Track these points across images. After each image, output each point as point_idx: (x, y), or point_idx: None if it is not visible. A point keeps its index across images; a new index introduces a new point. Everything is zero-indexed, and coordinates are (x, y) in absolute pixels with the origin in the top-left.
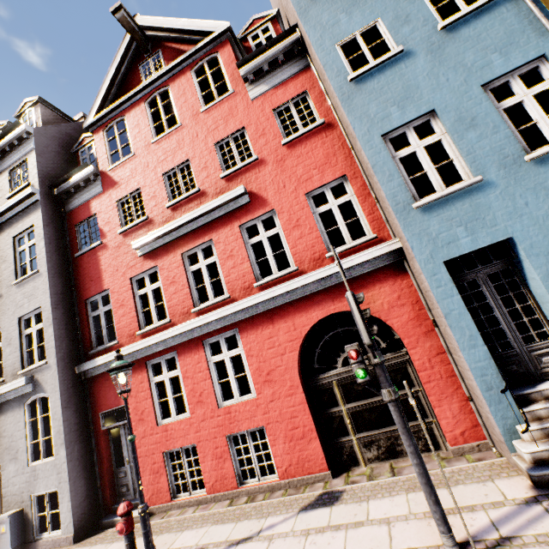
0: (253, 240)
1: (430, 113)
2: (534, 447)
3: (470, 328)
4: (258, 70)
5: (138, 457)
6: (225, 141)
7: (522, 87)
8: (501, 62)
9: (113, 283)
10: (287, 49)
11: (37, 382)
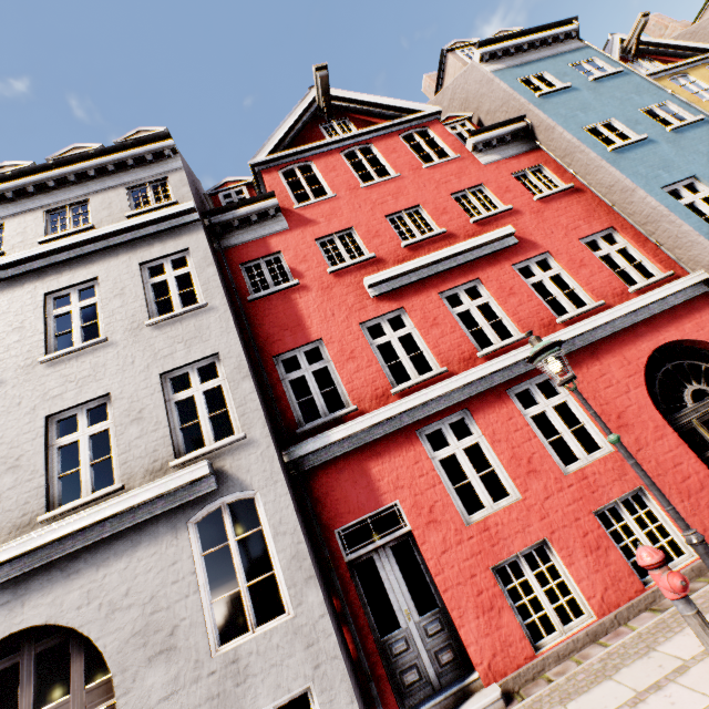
0: (532, 280)
1: (690, 179)
2: None
3: None
4: (487, 143)
5: (442, 591)
6: (460, 194)
7: None
8: None
9: (329, 331)
10: (514, 132)
11: (221, 473)
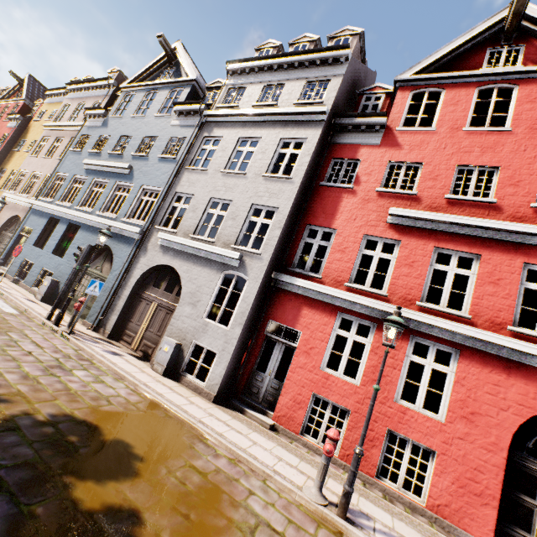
0: (531, 285)
1: None
2: None
3: None
4: None
5: (286, 378)
6: None
7: None
8: None
9: (344, 228)
10: None
11: (243, 262)
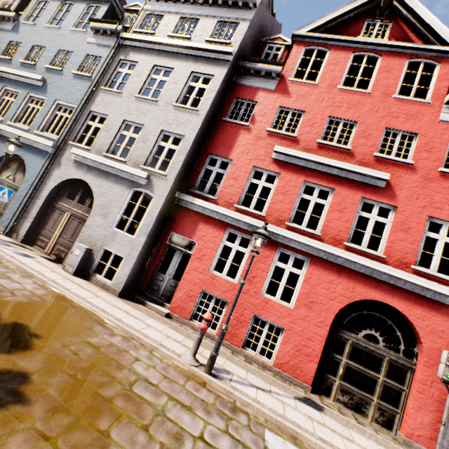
0: (363, 214)
1: None
2: None
3: None
4: None
5: (182, 278)
6: (394, 131)
7: None
8: None
9: (238, 159)
10: None
11: (150, 182)
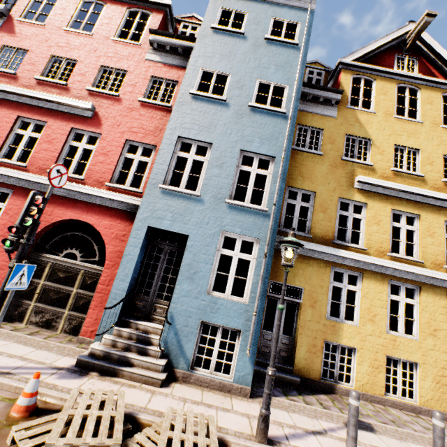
0: (74, 143)
1: (211, 144)
2: (98, 346)
3: (130, 270)
4: (162, 45)
5: None
6: (111, 69)
7: (256, 166)
8: (257, 145)
9: None
10: (186, 48)
11: None
